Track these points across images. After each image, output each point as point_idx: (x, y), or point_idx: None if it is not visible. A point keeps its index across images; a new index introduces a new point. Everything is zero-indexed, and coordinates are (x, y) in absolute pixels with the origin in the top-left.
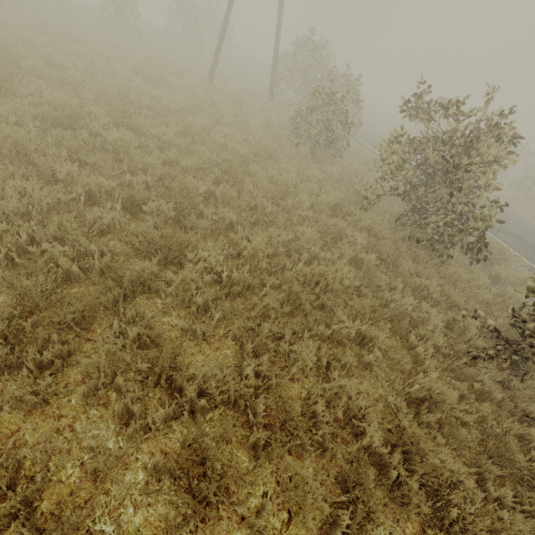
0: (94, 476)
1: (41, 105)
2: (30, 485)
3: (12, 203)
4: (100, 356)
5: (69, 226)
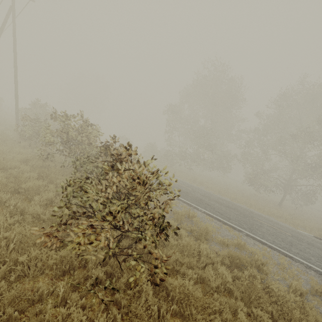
0: None
1: None
2: None
3: None
4: None
5: None
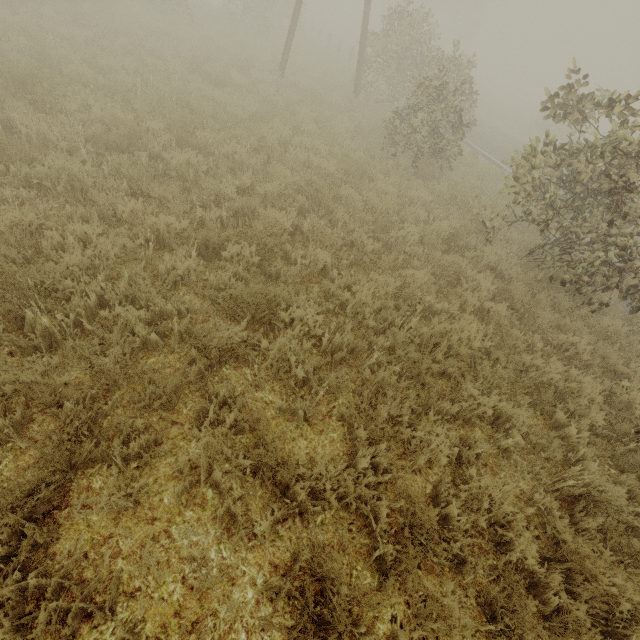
0: (198, 594)
1: (91, 124)
2: (130, 603)
3: (76, 255)
4: (190, 443)
5: (142, 283)
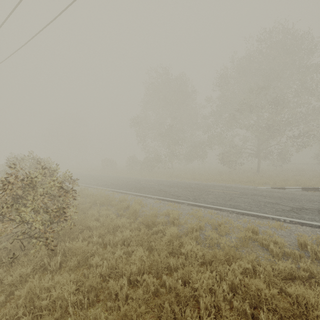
0: None
1: None
2: None
3: None
4: None
5: None
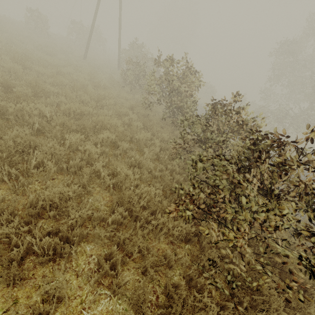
0: None
1: None
2: None
3: None
4: None
5: None
